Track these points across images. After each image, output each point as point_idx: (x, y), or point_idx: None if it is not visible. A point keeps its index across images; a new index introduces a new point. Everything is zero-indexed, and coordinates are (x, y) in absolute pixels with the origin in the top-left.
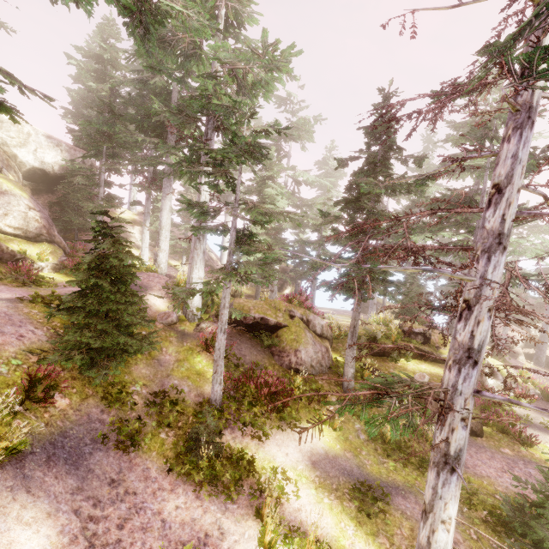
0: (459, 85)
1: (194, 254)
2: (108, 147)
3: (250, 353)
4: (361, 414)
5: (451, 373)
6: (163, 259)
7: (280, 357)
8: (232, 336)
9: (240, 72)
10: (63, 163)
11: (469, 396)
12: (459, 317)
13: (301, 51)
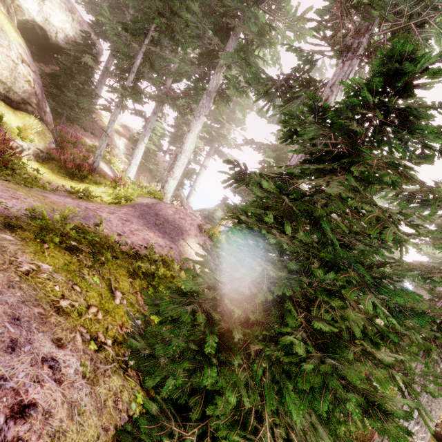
0: None
1: None
2: (156, 27)
3: None
4: None
5: None
6: (172, 188)
7: None
8: None
9: None
10: (69, 34)
11: None
12: None
13: None
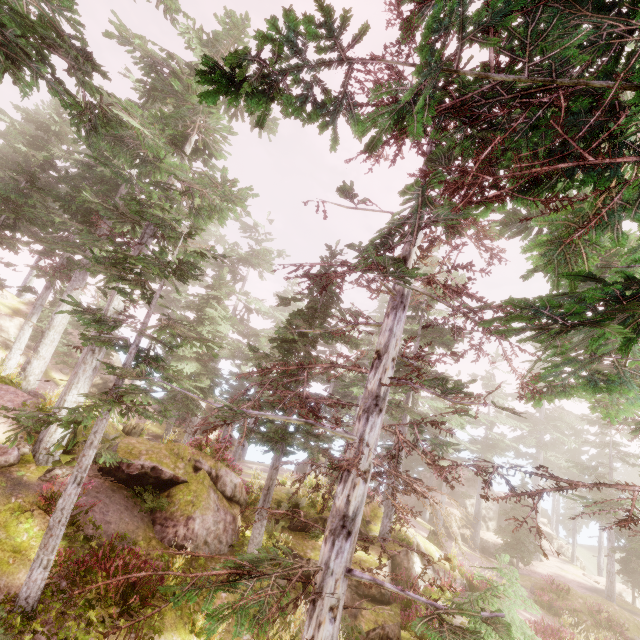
0: (355, 264)
1: (79, 369)
2: (9, 216)
3: (118, 520)
4: (205, 603)
5: (326, 546)
6: (37, 369)
7: (163, 527)
8: (99, 492)
9: (198, 192)
10: None
11: (340, 576)
12: (340, 479)
13: (257, 194)
